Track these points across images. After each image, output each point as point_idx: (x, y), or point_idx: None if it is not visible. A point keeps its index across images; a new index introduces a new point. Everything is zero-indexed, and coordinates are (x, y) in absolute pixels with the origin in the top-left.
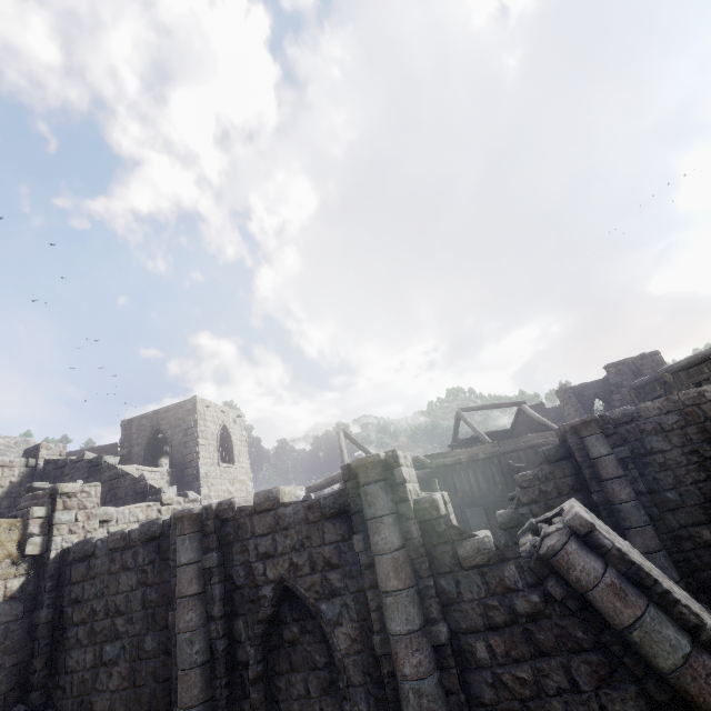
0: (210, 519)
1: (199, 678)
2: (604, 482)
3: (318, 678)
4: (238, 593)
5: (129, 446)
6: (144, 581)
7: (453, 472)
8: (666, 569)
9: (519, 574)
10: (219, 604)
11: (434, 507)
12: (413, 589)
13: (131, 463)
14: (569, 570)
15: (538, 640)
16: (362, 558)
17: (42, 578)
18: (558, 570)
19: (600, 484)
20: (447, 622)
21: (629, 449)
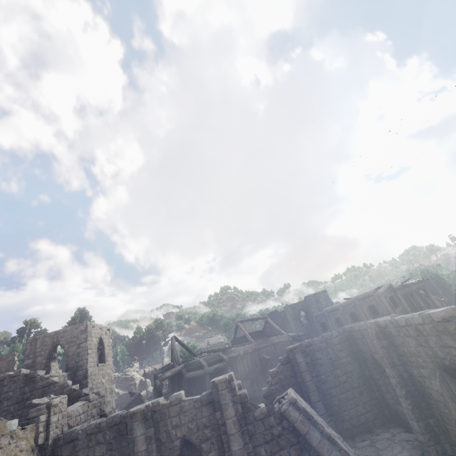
0: (149, 411)
1: None
2: (302, 373)
3: None
4: (163, 446)
5: (33, 357)
6: (111, 448)
7: (236, 361)
8: (321, 408)
9: (274, 420)
10: (155, 453)
11: (246, 397)
12: (240, 431)
13: (35, 369)
14: (289, 417)
15: (280, 444)
16: (220, 421)
17: None
18: (286, 417)
19: (300, 374)
20: (251, 443)
21: (310, 358)
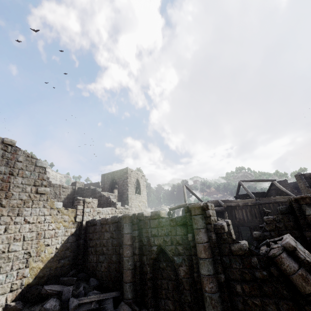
0: (135, 219)
1: (130, 273)
2: (310, 227)
3: (172, 283)
4: (144, 247)
5: (103, 184)
6: (112, 236)
7: (235, 209)
8: None
9: (258, 262)
10: (137, 250)
11: (222, 228)
12: (211, 259)
13: (104, 190)
14: (281, 265)
15: (264, 290)
16: (191, 243)
17: (81, 229)
18: (276, 264)
19: (308, 228)
20: (224, 274)
21: None
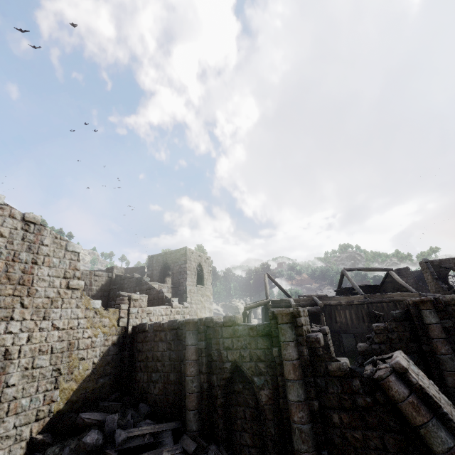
0: (202, 325)
1: (195, 398)
2: (431, 340)
3: (250, 411)
4: (213, 363)
5: (151, 269)
6: (170, 348)
7: (335, 310)
8: None
9: (361, 386)
10: (205, 367)
11: (317, 341)
12: (302, 381)
13: (152, 279)
14: (388, 390)
15: (367, 421)
16: (277, 360)
17: (125, 337)
18: (383, 388)
19: (428, 340)
20: (318, 401)
21: (453, 321)
